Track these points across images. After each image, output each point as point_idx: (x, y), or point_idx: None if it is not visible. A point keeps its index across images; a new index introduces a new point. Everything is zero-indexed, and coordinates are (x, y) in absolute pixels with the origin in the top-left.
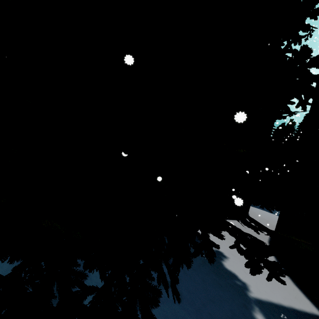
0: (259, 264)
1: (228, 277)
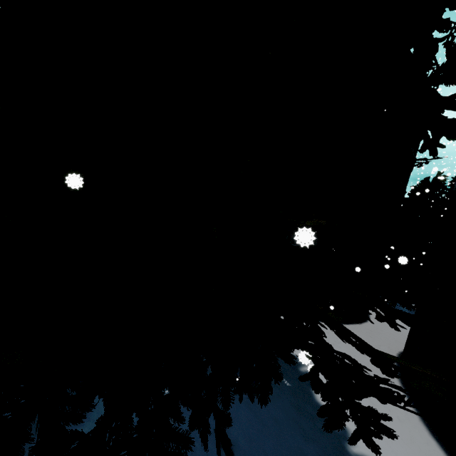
0: (344, 411)
1: (318, 418)
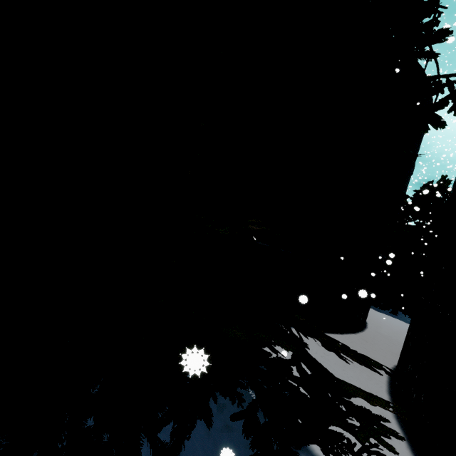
0: None
1: None
